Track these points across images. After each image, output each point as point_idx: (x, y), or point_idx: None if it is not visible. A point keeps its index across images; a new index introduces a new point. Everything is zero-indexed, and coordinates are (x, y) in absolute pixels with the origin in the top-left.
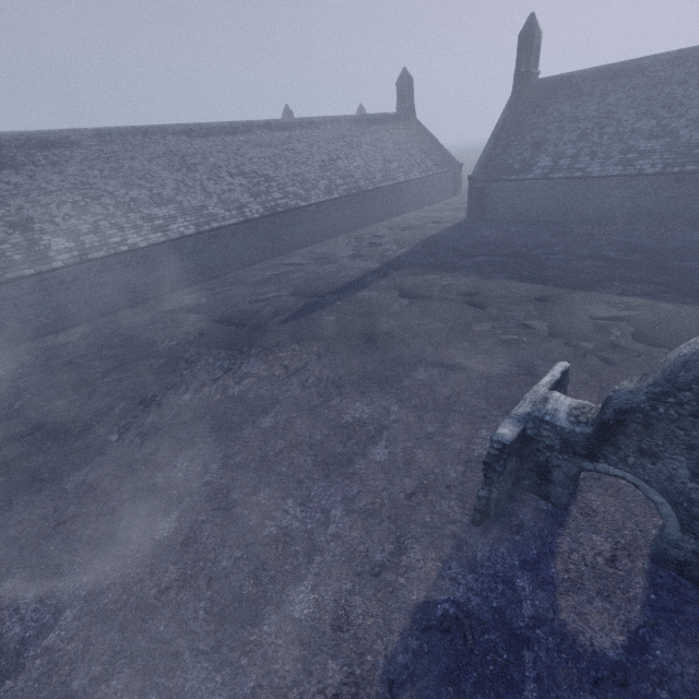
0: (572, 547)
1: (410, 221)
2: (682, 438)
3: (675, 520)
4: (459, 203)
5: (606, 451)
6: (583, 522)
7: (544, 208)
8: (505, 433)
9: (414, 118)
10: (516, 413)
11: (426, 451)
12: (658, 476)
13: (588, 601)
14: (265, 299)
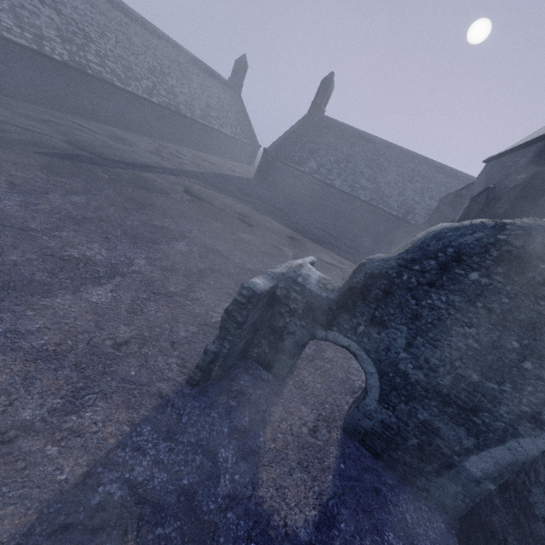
0: (283, 416)
1: (211, 159)
2: (412, 307)
3: (377, 390)
4: (250, 169)
5: (342, 319)
6: (296, 394)
7: (303, 194)
8: (258, 282)
9: (239, 94)
10: (272, 271)
11: (160, 306)
12: (378, 346)
13: (289, 472)
14: (28, 129)
